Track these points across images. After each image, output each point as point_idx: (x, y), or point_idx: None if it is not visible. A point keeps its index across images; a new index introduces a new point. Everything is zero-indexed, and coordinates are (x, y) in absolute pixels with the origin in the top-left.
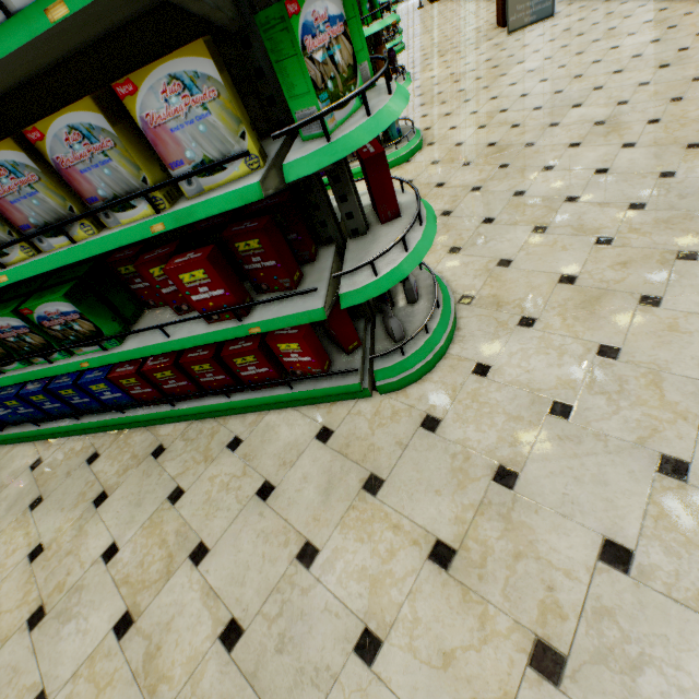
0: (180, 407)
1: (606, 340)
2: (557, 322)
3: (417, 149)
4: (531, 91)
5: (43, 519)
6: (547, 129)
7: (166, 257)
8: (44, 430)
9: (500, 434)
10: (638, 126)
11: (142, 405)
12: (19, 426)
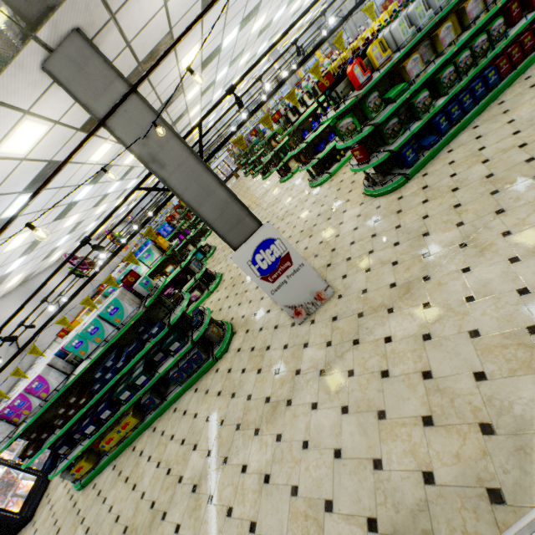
0: (519, 67)
1: None
2: None
3: None
4: None
5: (520, 103)
6: None
7: (515, 1)
8: (464, 121)
9: None
10: None
11: (500, 83)
12: (446, 134)
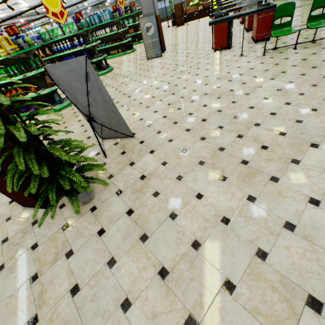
0: None
1: None
2: None
3: (65, 107)
4: (109, 93)
5: None
6: None
7: None
8: None
9: None
10: None
11: None
12: None
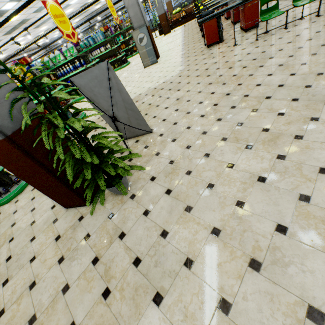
0: None
1: (36, 195)
2: (36, 190)
3: None
4: None
5: None
6: (100, 122)
7: None
8: None
9: (4, 217)
10: (108, 126)
11: None
12: None
